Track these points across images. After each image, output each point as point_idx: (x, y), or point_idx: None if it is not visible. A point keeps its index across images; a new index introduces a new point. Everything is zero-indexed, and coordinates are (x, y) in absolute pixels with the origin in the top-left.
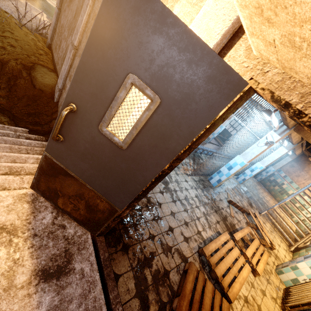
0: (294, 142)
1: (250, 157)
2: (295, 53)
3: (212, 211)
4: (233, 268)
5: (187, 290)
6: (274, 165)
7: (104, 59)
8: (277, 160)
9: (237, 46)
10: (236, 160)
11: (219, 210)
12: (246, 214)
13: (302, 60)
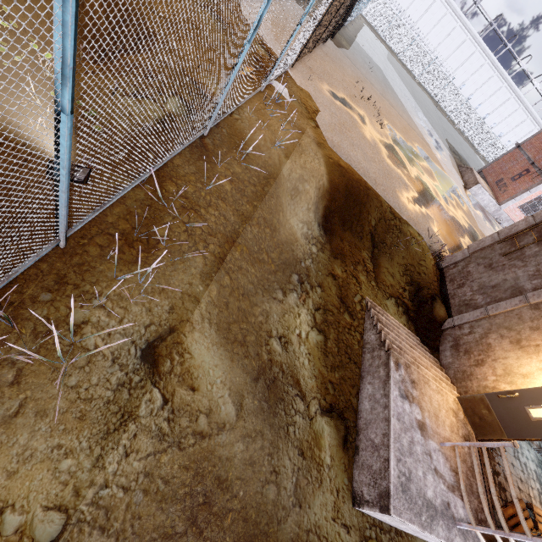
0: None
1: None
2: None
3: None
4: None
5: None
6: None
7: None
8: None
9: None
10: None
11: None
12: None
13: None
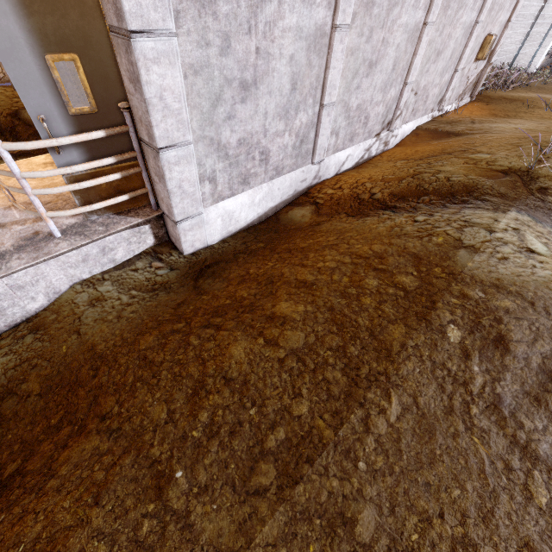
0: None
1: None
2: None
3: None
4: None
5: None
6: None
7: None
8: None
9: None
10: None
11: None
12: None
13: None
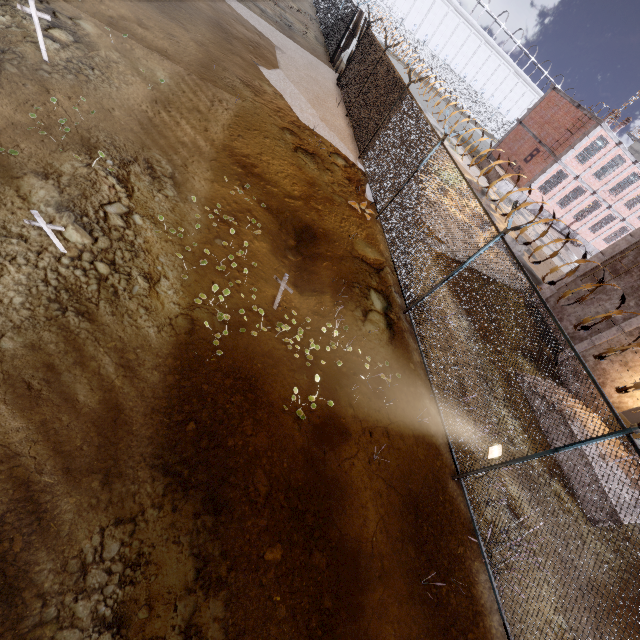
0: None
1: None
2: None
3: None
4: None
5: None
6: None
7: None
8: None
9: None
10: None
11: None
12: None
13: None
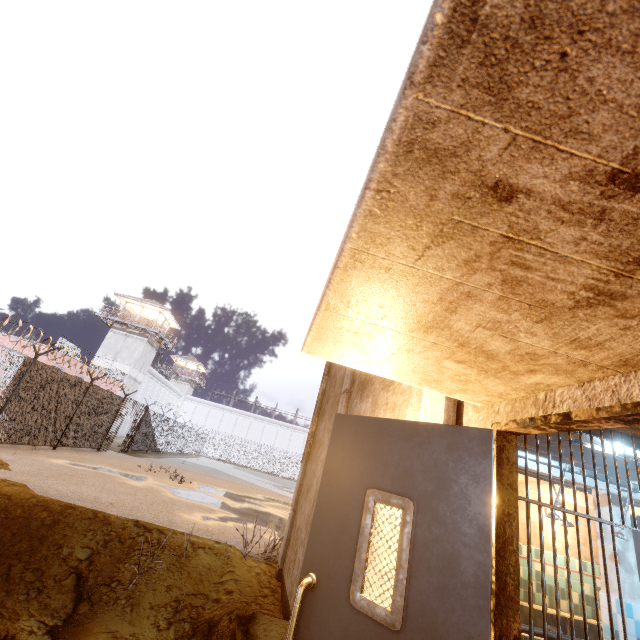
0: None
1: None
2: (475, 384)
3: None
4: None
5: None
6: None
7: (339, 489)
8: None
9: (465, 410)
10: None
11: None
12: None
13: (484, 384)
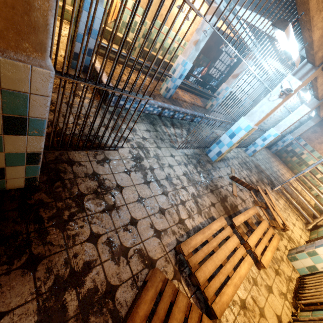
0: (320, 96)
1: (259, 117)
2: None
3: (206, 191)
4: (226, 266)
5: (137, 318)
6: (293, 132)
7: None
8: (297, 126)
9: None
10: (240, 124)
11: (217, 189)
12: (254, 191)
13: None
